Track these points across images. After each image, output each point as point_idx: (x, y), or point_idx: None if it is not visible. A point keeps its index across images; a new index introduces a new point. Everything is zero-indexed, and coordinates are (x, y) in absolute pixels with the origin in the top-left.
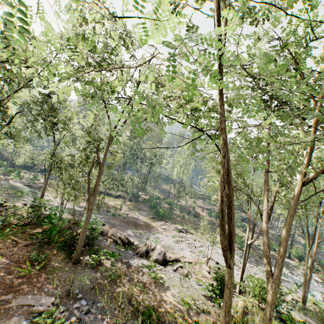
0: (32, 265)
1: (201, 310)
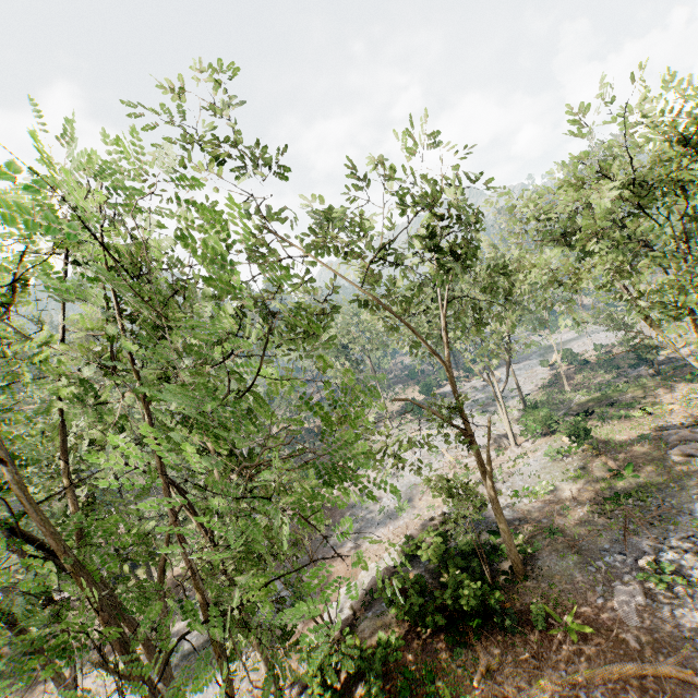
0: (548, 631)
1: (582, 468)
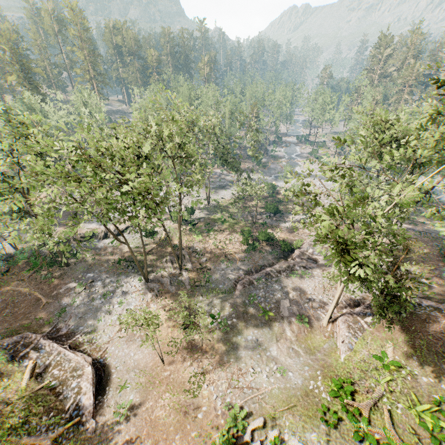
0: (47, 281)
1: (145, 245)
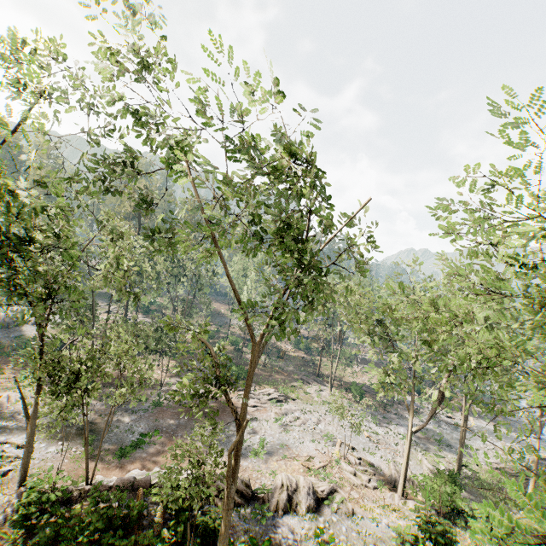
0: None
1: None
